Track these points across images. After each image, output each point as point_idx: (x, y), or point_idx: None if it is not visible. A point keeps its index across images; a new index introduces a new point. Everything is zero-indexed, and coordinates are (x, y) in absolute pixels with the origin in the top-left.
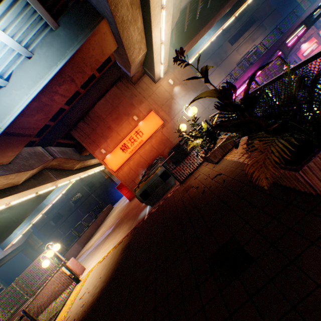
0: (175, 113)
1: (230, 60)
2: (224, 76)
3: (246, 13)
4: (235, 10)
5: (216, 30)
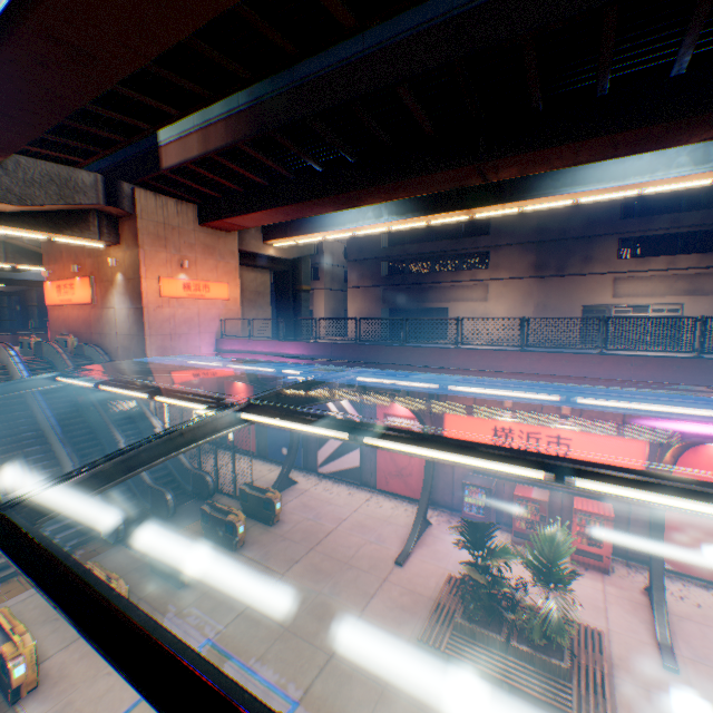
0: (109, 304)
1: (580, 287)
2: (531, 308)
3: None
4: (462, 206)
5: (396, 217)
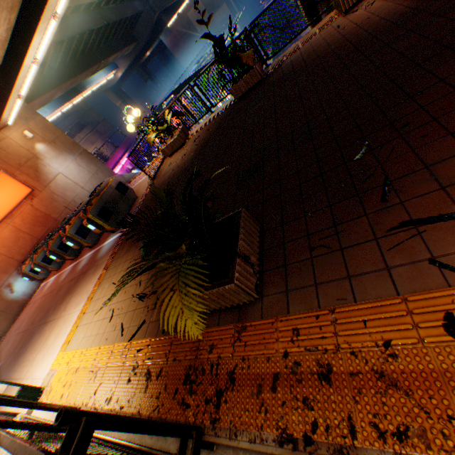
0: (49, 177)
1: None
2: None
3: (74, 114)
4: (73, 97)
5: (54, 110)
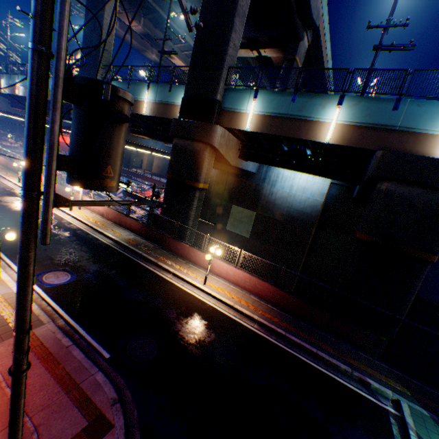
0: None
1: None
2: None
3: None
4: None
5: None
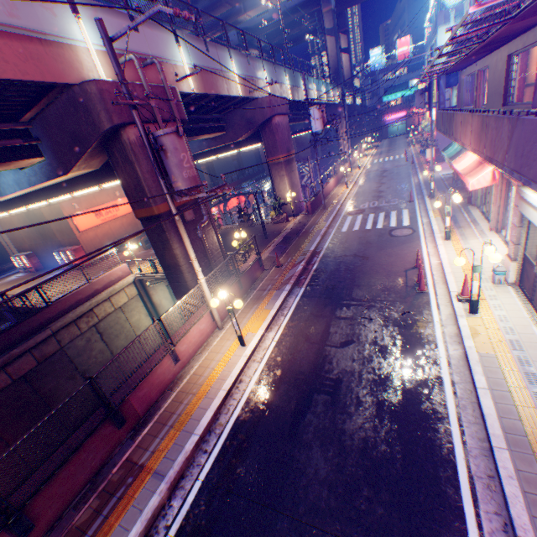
0: None
1: None
2: None
3: None
4: None
5: None
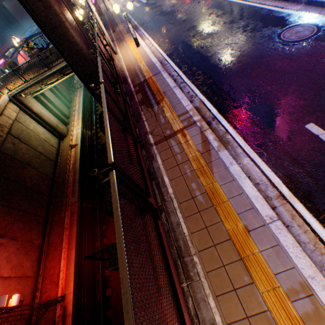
0: None
1: None
2: None
3: None
4: None
5: None
